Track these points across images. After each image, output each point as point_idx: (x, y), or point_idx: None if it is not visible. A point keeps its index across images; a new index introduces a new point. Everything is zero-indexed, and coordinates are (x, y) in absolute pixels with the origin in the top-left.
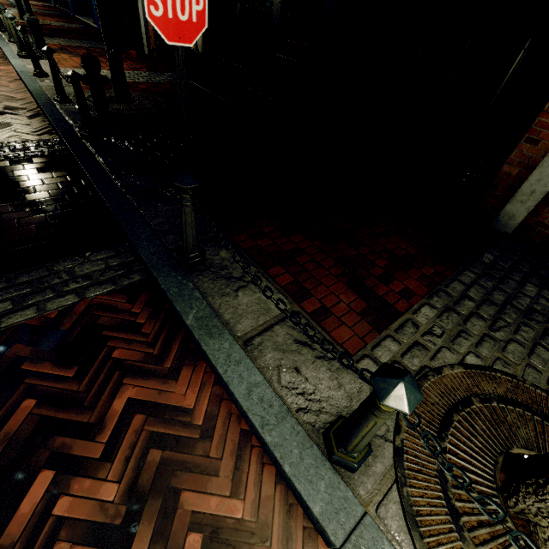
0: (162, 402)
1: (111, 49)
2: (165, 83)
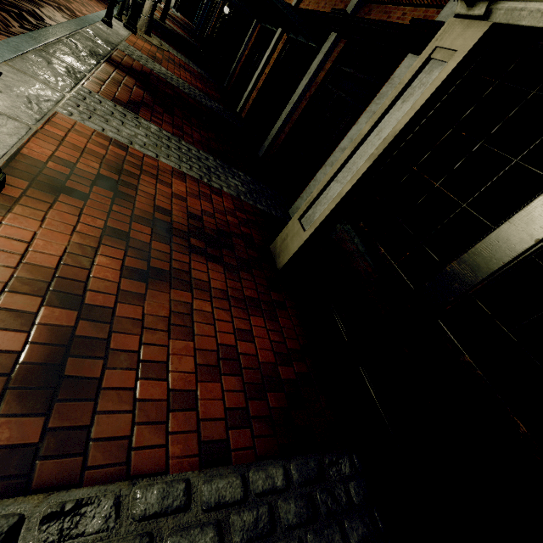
0: (105, 3)
1: (166, 4)
2: (189, 40)
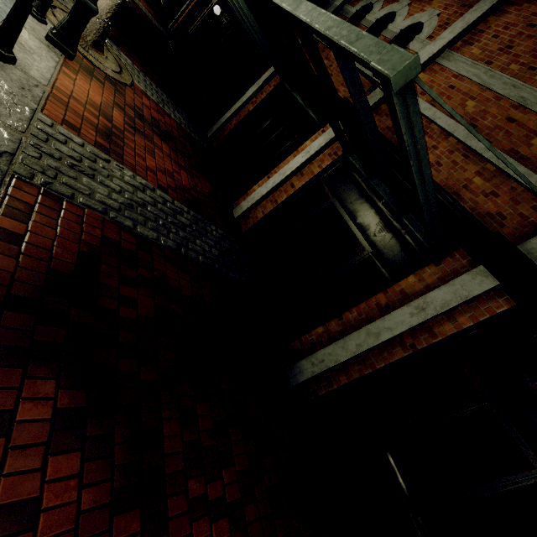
0: None
1: None
2: (155, 25)
